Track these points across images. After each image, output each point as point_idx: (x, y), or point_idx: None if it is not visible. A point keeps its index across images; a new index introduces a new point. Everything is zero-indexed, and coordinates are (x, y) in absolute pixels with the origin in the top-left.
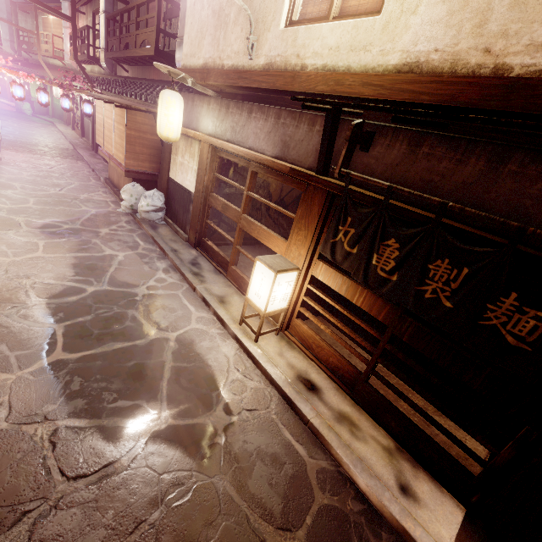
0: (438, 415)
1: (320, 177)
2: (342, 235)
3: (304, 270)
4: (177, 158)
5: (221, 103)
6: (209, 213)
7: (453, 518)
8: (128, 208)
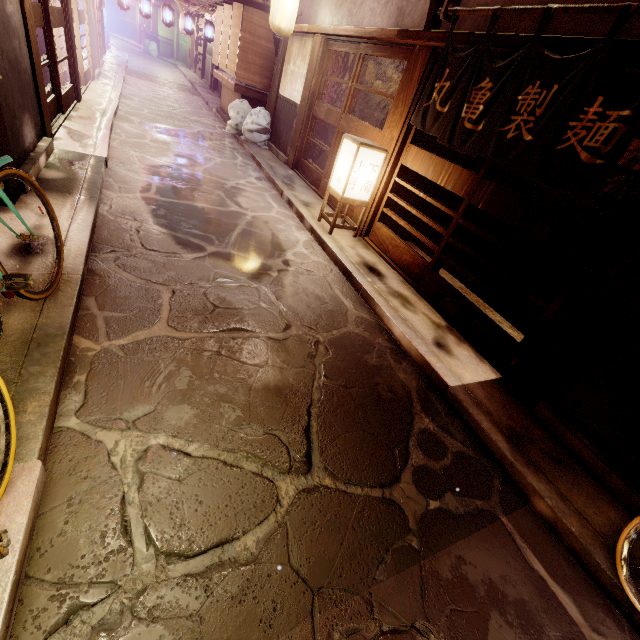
0: (513, 330)
1: (426, 30)
2: (436, 93)
3: (393, 157)
4: (289, 68)
5: None
6: (312, 129)
7: (483, 375)
8: (233, 128)
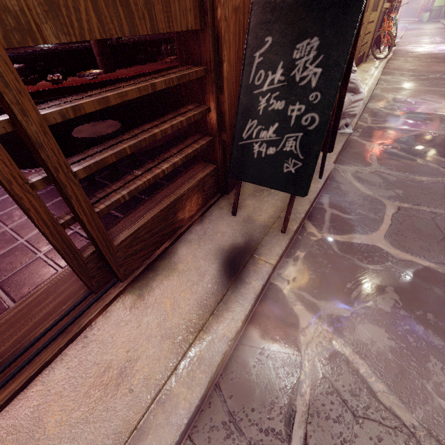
0: None
1: None
2: None
3: None
4: None
5: None
6: None
7: None
8: None
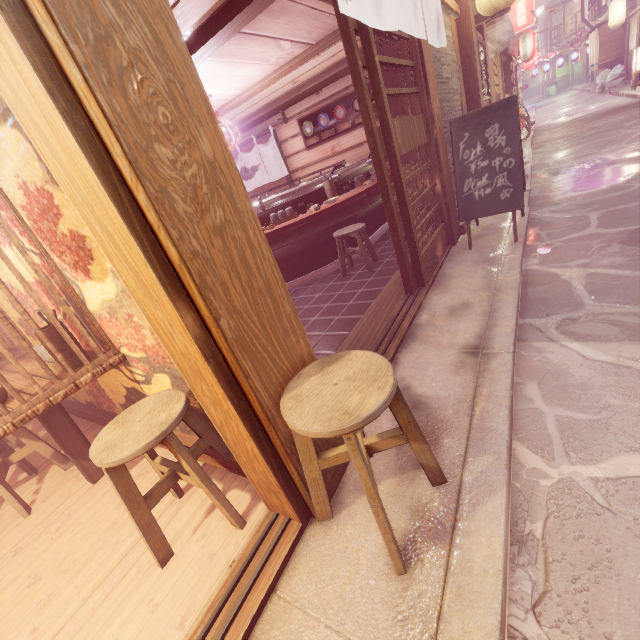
0: None
1: None
2: None
3: None
4: (631, 35)
5: None
6: None
7: None
8: (599, 89)
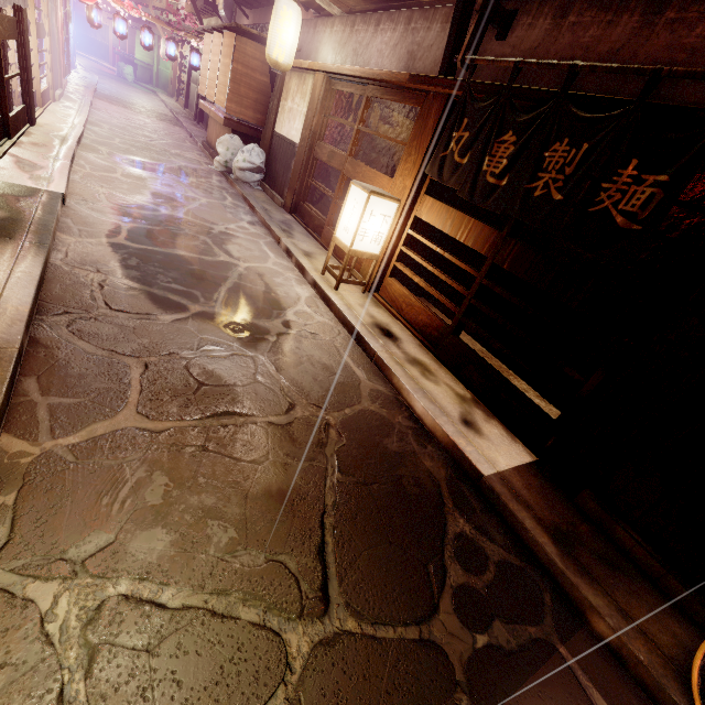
0: (540, 400)
1: (442, 77)
2: (454, 143)
3: (406, 208)
4: (286, 104)
5: (346, 22)
6: (313, 171)
7: (518, 457)
8: (221, 165)
